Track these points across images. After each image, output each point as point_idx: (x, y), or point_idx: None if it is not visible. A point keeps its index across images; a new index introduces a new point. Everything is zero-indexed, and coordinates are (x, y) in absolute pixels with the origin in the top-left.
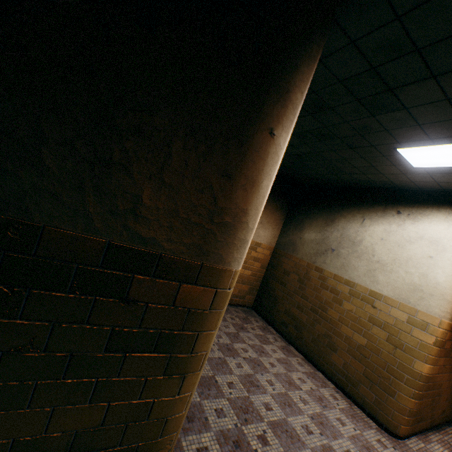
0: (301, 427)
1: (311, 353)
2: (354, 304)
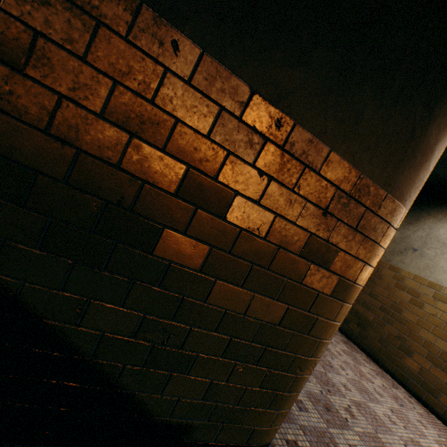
0: (383, 415)
1: (377, 353)
2: (439, 308)
